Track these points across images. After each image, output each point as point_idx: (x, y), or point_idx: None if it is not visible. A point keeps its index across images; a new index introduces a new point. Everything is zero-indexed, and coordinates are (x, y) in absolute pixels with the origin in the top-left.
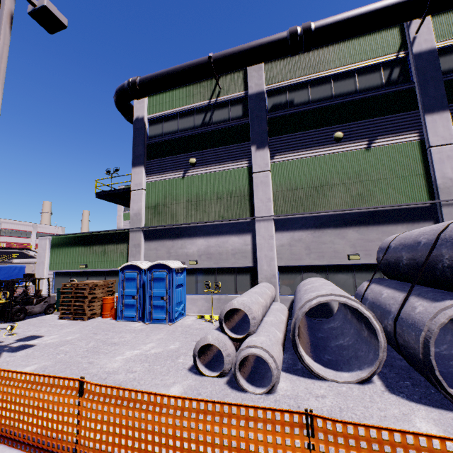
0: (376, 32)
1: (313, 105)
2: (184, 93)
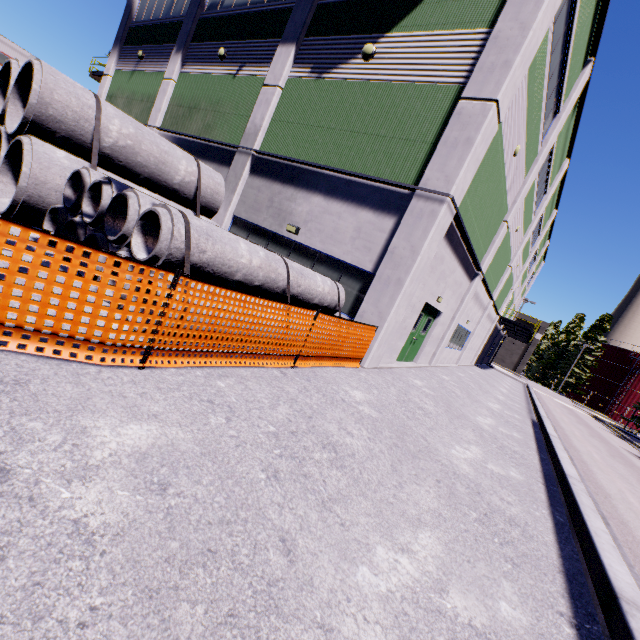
0: None
1: (230, 10)
2: None
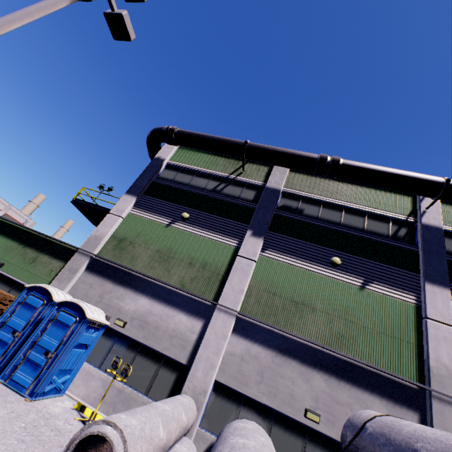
0: (392, 192)
1: (320, 222)
2: (211, 159)
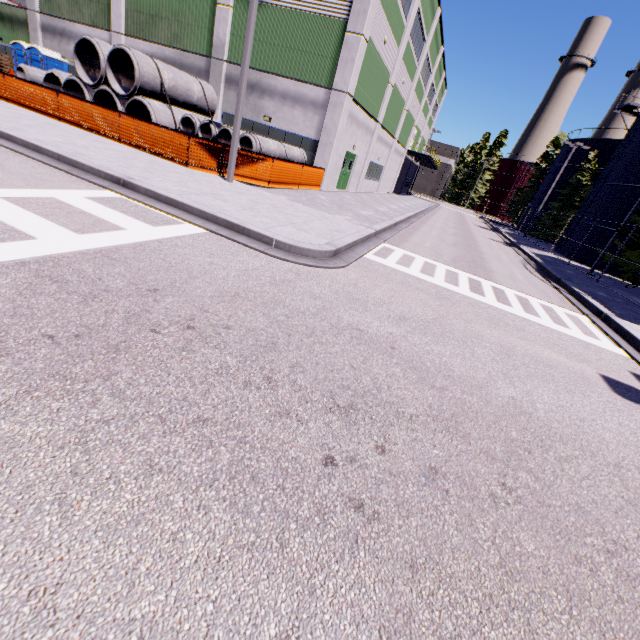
0: None
1: None
2: None
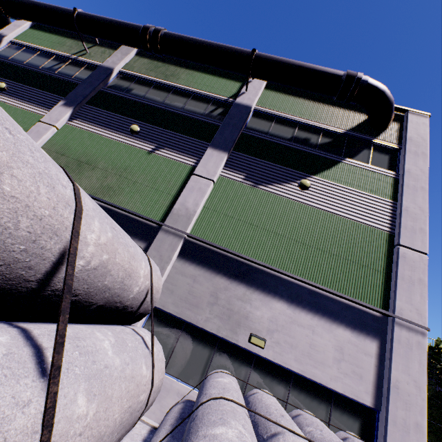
0: (226, 78)
1: (142, 99)
2: (59, 40)
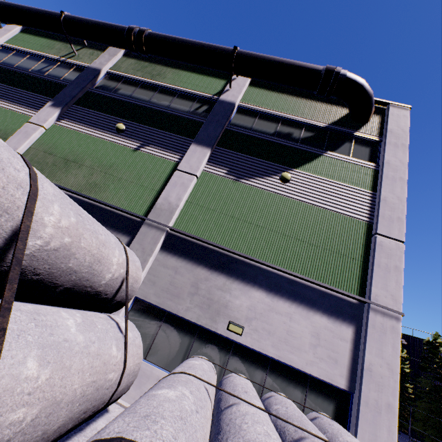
0: (211, 76)
1: (128, 98)
2: (49, 43)
